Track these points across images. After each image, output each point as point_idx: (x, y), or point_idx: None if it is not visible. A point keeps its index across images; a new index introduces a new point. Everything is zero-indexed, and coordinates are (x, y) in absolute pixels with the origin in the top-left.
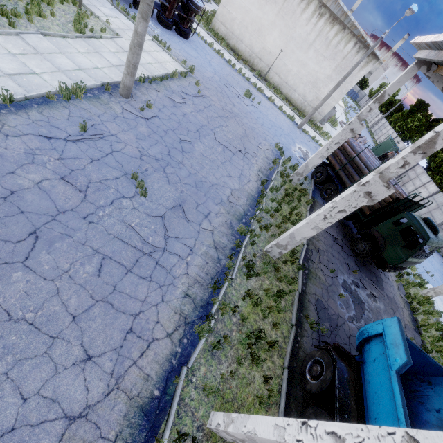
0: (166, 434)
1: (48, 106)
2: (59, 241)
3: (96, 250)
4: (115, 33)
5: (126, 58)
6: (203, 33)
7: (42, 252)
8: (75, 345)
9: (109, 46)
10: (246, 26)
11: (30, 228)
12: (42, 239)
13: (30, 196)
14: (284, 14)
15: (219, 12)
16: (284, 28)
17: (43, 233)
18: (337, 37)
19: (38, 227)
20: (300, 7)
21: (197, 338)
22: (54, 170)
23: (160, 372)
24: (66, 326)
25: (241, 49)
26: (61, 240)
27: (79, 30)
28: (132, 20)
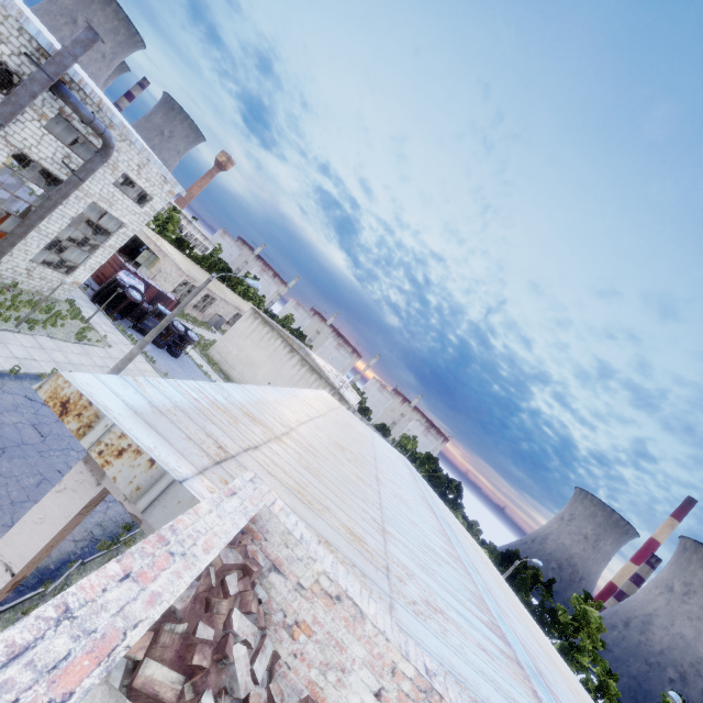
0: (53, 585)
1: (38, 381)
2: (18, 459)
3: (41, 472)
4: (109, 344)
5: (111, 362)
6: (196, 356)
7: (5, 460)
8: (8, 516)
9: (100, 352)
10: (240, 359)
11: (2, 445)
12: (7, 454)
13: (8, 429)
14: (274, 358)
15: (217, 344)
16: (273, 367)
17: (9, 451)
18: (316, 383)
19: (7, 447)
20: (286, 357)
21: (97, 553)
22: (28, 419)
23: (60, 557)
24: (6, 504)
25: (233, 375)
26: (19, 459)
27: (79, 338)
28: (128, 337)
